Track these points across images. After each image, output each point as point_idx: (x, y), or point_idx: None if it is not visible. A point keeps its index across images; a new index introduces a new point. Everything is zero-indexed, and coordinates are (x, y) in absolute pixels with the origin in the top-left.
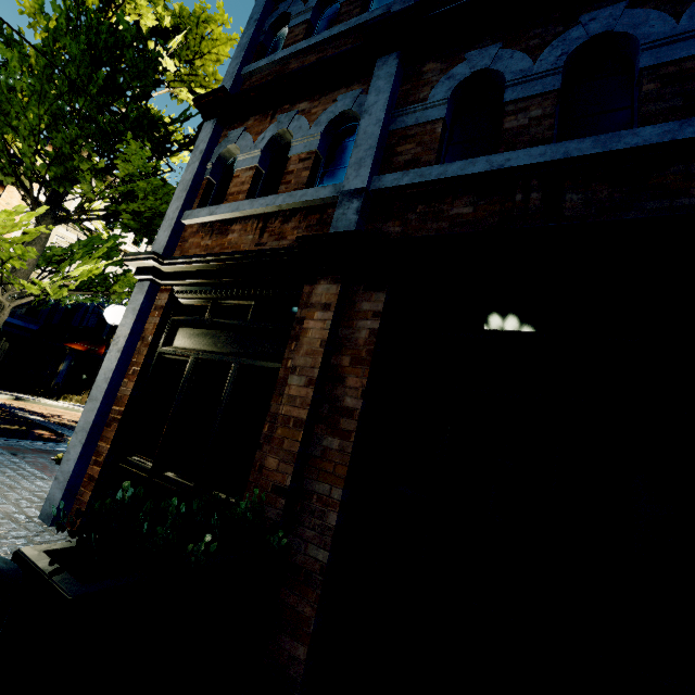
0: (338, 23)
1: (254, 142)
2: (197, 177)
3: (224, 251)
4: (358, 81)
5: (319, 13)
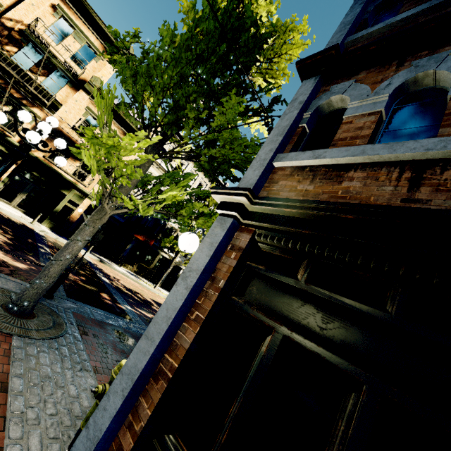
0: None
1: (372, 90)
2: (293, 124)
3: (337, 200)
4: None
5: None
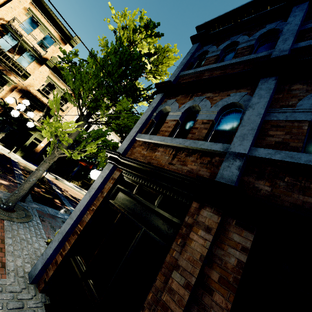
0: (235, 57)
1: (179, 107)
2: (147, 118)
3: (151, 160)
4: (244, 88)
5: (223, 52)
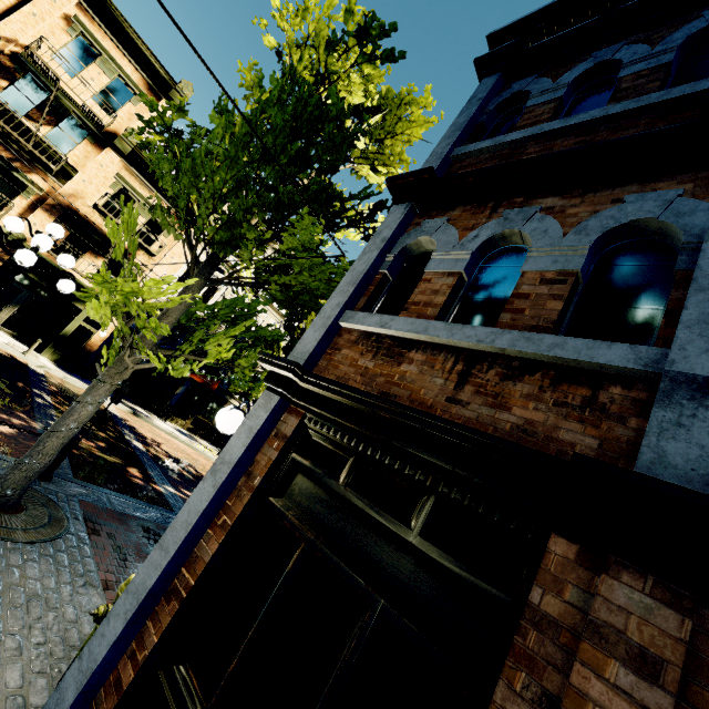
0: (615, 100)
1: (460, 239)
2: (371, 269)
3: (391, 387)
4: (669, 177)
5: (573, 91)
